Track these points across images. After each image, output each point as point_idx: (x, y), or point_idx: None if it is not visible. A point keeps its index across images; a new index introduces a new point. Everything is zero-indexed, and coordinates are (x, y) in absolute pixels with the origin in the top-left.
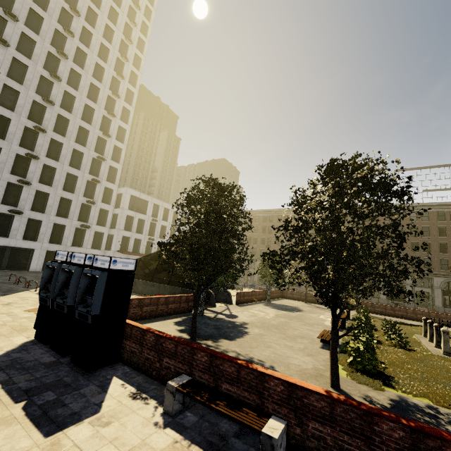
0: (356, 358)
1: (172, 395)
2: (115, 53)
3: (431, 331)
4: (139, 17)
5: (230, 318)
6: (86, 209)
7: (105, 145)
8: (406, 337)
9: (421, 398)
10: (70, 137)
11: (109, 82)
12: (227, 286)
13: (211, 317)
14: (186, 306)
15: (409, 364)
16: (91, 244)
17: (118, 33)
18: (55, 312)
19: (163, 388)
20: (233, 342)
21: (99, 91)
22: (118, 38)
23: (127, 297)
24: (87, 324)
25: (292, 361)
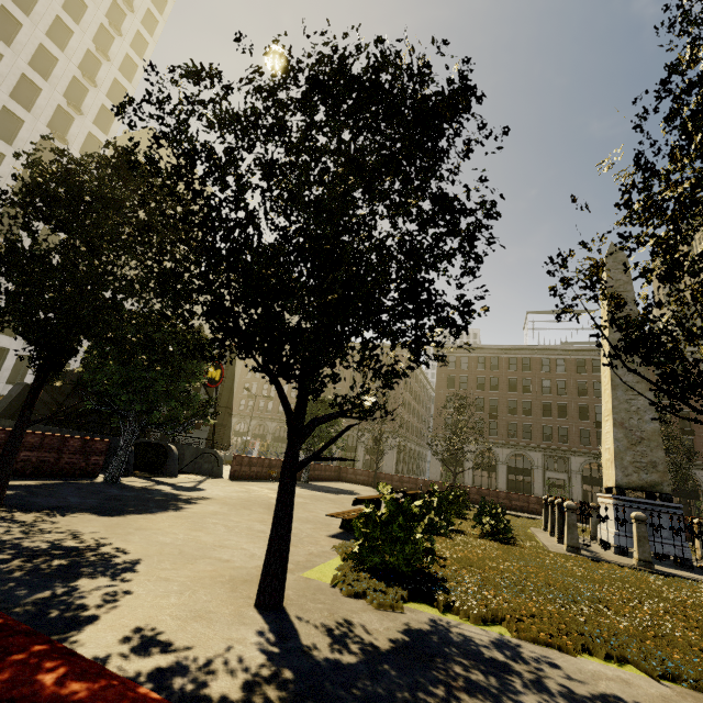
0: (375, 541)
1: None
2: (86, 41)
3: (554, 517)
4: (141, 2)
5: (179, 491)
6: None
7: None
8: (508, 521)
9: (490, 624)
10: None
11: (65, 85)
12: (185, 424)
13: (131, 486)
14: (80, 463)
15: (496, 562)
16: None
17: (96, 12)
18: None
19: None
20: (108, 518)
21: (39, 93)
22: (94, 19)
23: None
24: None
25: (219, 553)
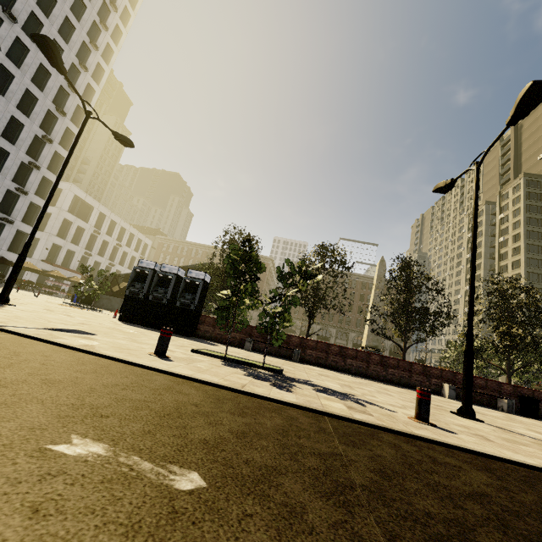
0: None
1: (250, 343)
2: (93, 14)
3: None
4: None
5: None
6: (10, 198)
7: (54, 123)
8: None
9: None
10: (11, 99)
11: (77, 47)
12: None
13: None
14: None
15: None
16: (8, 244)
17: None
18: (149, 302)
19: (233, 346)
20: None
21: (61, 52)
22: None
23: (204, 298)
24: (189, 310)
25: None
